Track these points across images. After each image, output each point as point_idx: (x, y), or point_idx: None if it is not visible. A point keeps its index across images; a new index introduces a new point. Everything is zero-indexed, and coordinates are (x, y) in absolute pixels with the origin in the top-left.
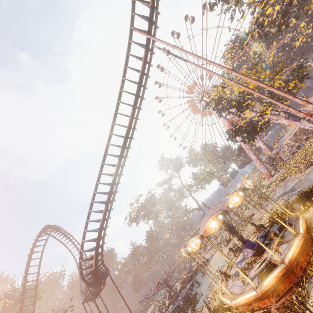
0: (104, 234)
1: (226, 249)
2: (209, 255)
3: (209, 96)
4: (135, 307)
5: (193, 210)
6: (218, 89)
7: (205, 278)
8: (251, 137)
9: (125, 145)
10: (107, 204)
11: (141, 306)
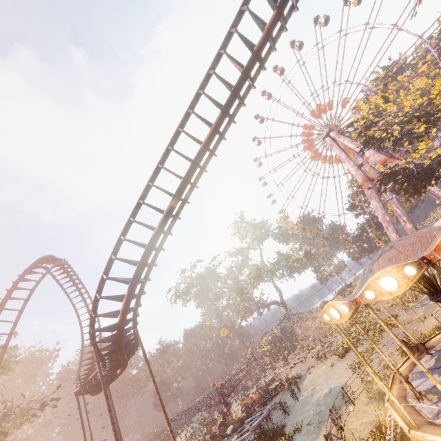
0: (153, 262)
1: (341, 362)
2: (298, 370)
3: (340, 132)
4: (151, 432)
5: (273, 303)
6: (376, 101)
7: (299, 403)
8: (422, 183)
9: (242, 82)
10: (176, 196)
11: (161, 431)
